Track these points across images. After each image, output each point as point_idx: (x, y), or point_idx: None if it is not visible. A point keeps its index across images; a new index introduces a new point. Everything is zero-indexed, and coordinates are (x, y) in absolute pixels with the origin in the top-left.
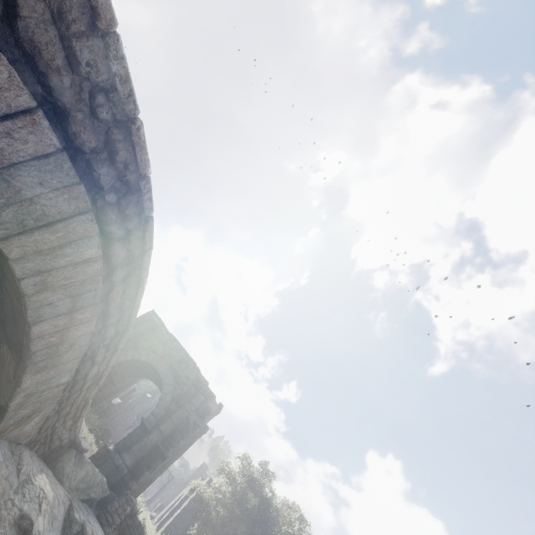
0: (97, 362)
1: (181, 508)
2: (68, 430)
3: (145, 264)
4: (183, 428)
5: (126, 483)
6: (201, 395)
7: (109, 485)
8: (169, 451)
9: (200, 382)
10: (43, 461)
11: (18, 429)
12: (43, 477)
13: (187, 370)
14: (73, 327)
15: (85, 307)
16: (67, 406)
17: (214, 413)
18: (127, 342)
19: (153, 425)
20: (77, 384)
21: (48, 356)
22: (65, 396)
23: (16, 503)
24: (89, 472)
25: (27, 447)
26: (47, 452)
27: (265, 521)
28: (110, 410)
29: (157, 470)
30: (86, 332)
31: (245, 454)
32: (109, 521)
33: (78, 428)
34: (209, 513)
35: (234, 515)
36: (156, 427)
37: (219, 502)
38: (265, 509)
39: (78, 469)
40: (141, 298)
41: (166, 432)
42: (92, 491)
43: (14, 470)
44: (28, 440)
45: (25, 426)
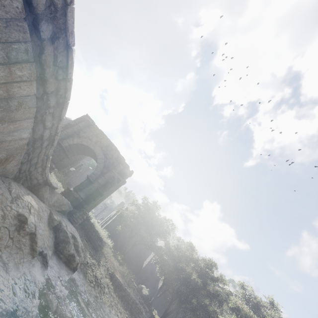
0: (47, 127)
1: (112, 219)
2: (41, 174)
3: (69, 24)
4: (111, 181)
5: (82, 206)
6: (121, 165)
7: (73, 206)
8: (104, 192)
9: (120, 158)
10: (28, 190)
11: (2, 167)
12: (29, 197)
13: (112, 151)
14: (15, 83)
15: (20, 62)
16: (34, 158)
17: (128, 175)
18: (73, 133)
19: (94, 179)
20: (37, 142)
21: (1, 109)
22: (30, 150)
23: (13, 208)
24: (59, 198)
25: (14, 181)
26: (30, 186)
27: (155, 225)
28: (69, 173)
29: (98, 200)
30: (30, 93)
31: (145, 197)
32: (75, 221)
33: (46, 174)
34: (127, 221)
35: (139, 222)
36: (96, 180)
37: (131, 217)
38: (155, 220)
39: (52, 196)
40: (72, 71)
41: (102, 183)
42: (62, 207)
43: (6, 190)
44: (13, 176)
45: (6, 166)
